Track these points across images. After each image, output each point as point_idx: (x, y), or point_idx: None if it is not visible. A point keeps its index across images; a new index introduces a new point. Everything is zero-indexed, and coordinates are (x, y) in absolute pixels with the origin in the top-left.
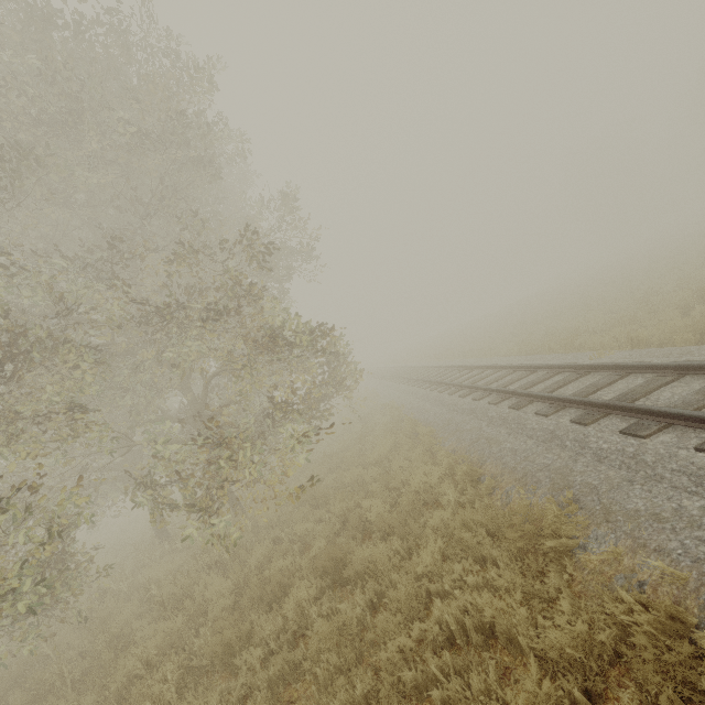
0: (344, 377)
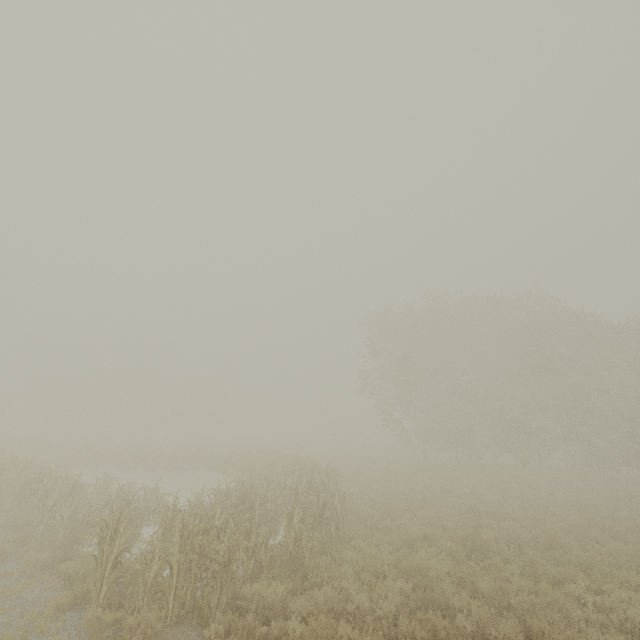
0: None
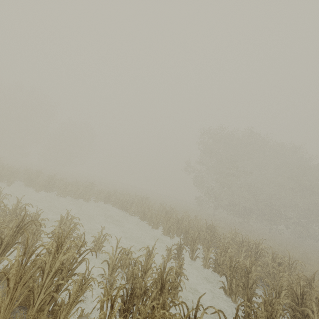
0: None
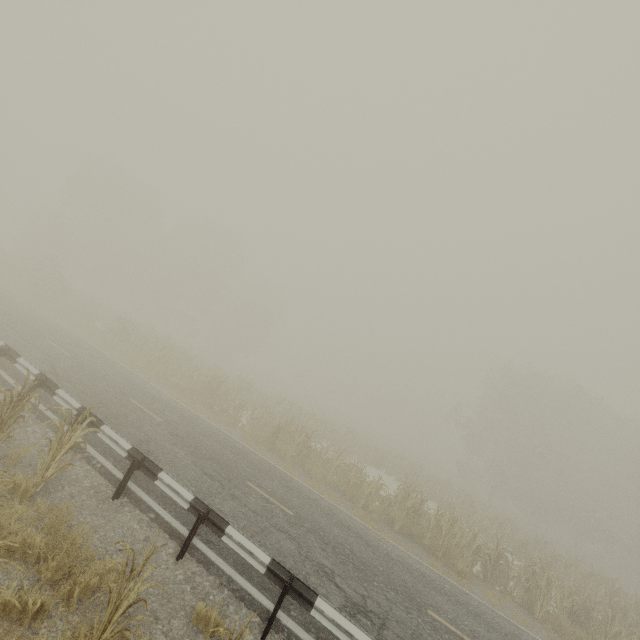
0: None
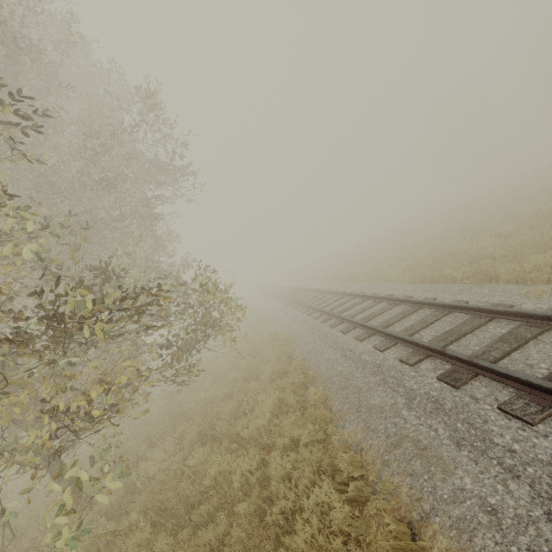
0: (221, 316)
